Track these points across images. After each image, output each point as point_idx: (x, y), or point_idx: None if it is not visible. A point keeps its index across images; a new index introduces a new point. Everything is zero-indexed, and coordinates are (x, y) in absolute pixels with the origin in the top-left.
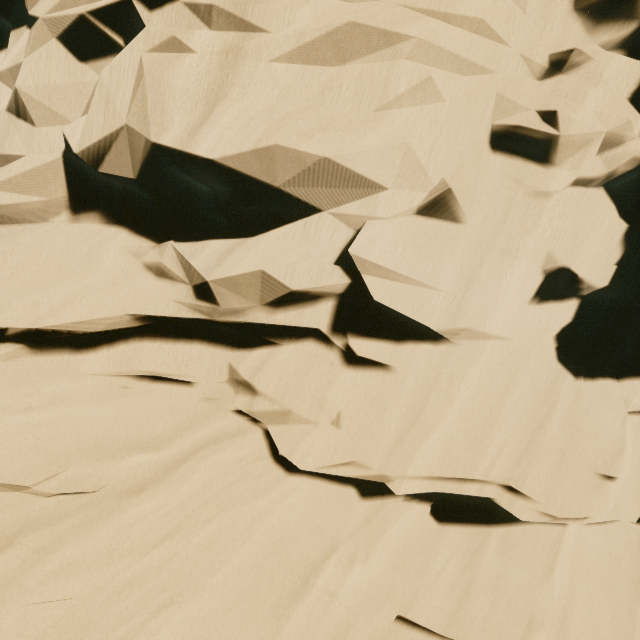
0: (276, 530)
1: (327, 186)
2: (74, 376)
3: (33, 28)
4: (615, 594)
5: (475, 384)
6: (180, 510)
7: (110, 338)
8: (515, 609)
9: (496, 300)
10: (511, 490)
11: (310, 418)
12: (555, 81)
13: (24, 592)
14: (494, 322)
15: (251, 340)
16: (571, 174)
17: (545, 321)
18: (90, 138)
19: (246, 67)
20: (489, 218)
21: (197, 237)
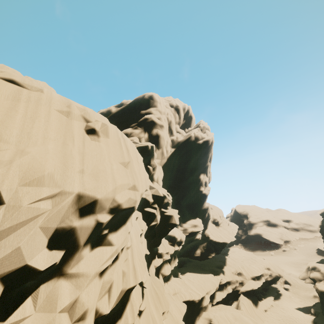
0: None
1: None
2: None
3: (80, 276)
4: (172, 320)
5: (149, 294)
6: None
7: None
8: None
9: None
10: (163, 314)
11: None
12: (137, 221)
13: None
14: None
15: None
16: (143, 236)
17: None
18: (114, 301)
19: (134, 253)
20: None
21: (122, 311)
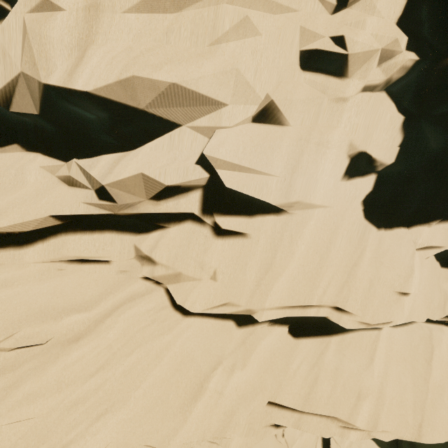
0: (178, 355)
1: (181, 106)
2: (20, 265)
3: None
4: (415, 370)
5: (308, 240)
6: (108, 349)
7: (43, 235)
8: (348, 388)
9: (316, 179)
10: (338, 310)
11: (195, 276)
12: (342, 14)
13: None
14: (317, 195)
15: (148, 227)
16: (360, 83)
17: (354, 191)
18: None
19: (105, 18)
20: (305, 120)
21: (93, 154)
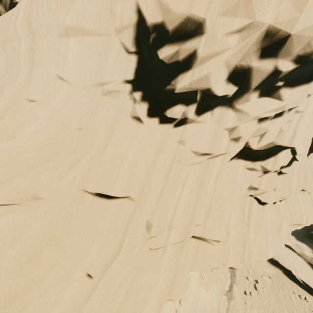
0: (271, 219)
1: None
2: None
3: (243, 113)
4: (310, 202)
5: (297, 169)
6: (255, 224)
7: None
8: (298, 214)
9: None
10: (302, 190)
11: (269, 191)
12: None
13: (252, 254)
14: None
15: None
16: None
17: None
18: (262, 145)
19: (301, 120)
20: None
21: (265, 158)
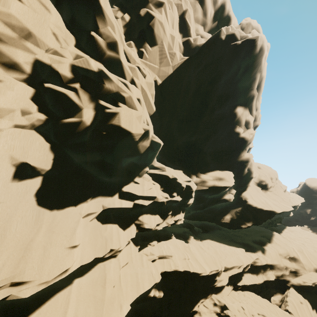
0: None
1: None
2: None
3: None
4: (96, 298)
5: None
6: None
7: None
8: None
9: None
10: (18, 285)
11: None
12: None
13: None
14: None
15: None
16: (10, 122)
17: (25, 188)
18: None
19: None
20: None
21: None
